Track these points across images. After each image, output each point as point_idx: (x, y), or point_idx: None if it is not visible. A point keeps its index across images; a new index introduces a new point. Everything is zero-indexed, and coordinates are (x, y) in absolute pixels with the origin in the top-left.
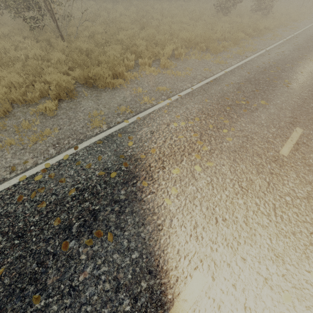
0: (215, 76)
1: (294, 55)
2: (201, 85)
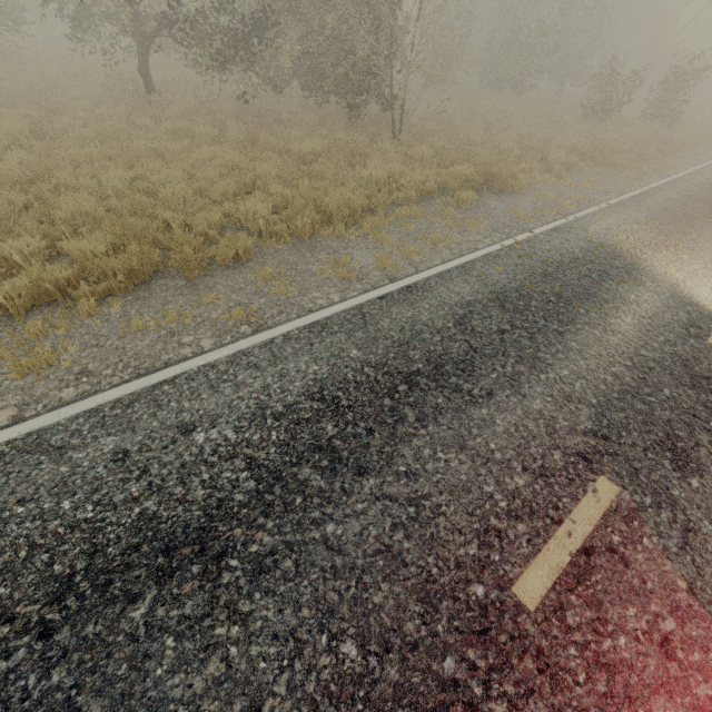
0: (640, 191)
1: None
2: (628, 198)
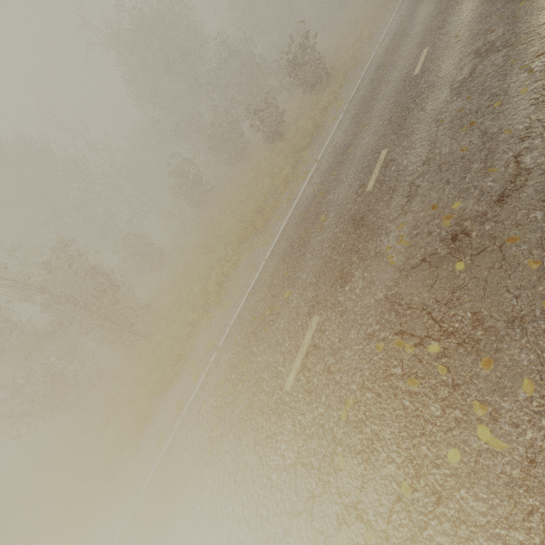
0: (255, 278)
1: (347, 139)
2: (239, 311)
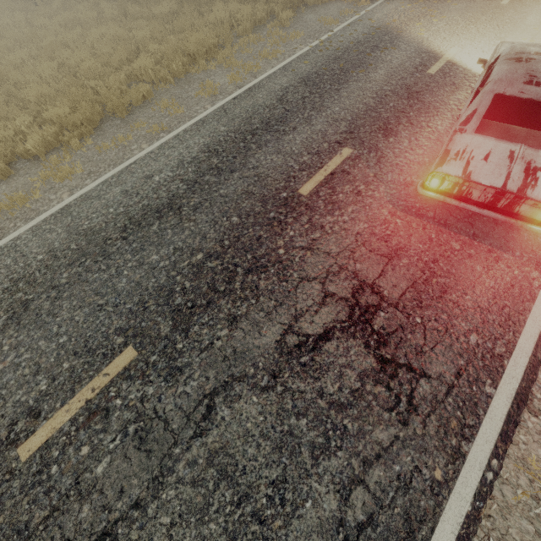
0: None
1: None
2: None
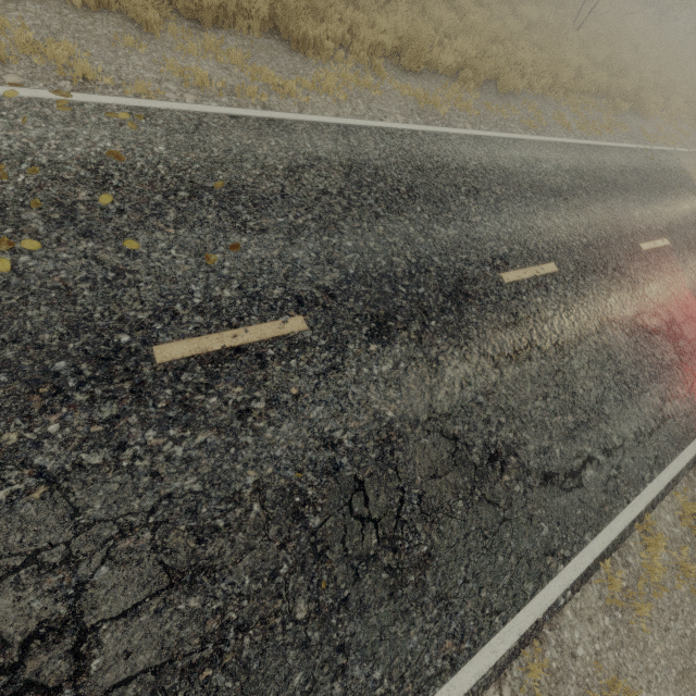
0: None
1: None
2: None
